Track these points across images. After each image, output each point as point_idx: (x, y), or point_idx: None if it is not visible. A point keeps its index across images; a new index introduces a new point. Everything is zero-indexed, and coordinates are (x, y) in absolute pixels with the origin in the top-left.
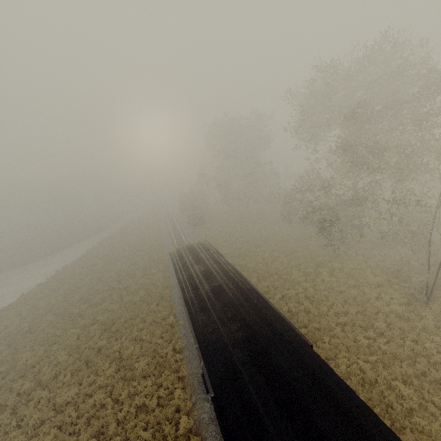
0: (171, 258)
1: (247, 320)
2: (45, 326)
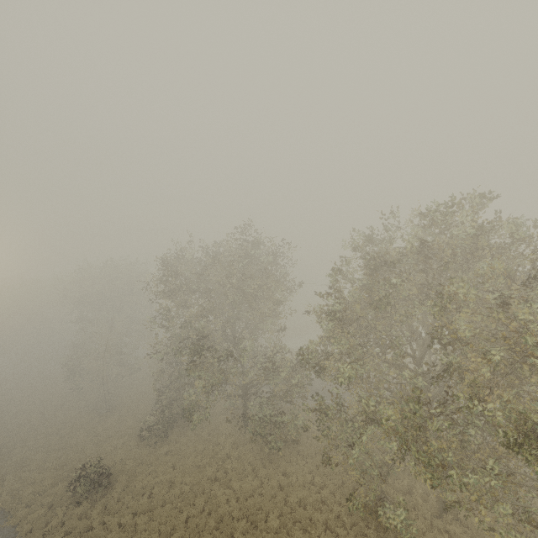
0: None
1: None
2: None
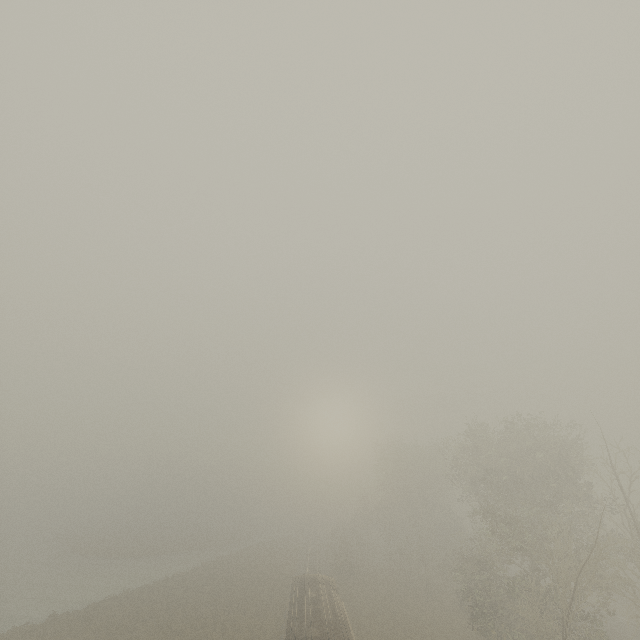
0: (293, 581)
1: (326, 630)
2: (143, 632)
